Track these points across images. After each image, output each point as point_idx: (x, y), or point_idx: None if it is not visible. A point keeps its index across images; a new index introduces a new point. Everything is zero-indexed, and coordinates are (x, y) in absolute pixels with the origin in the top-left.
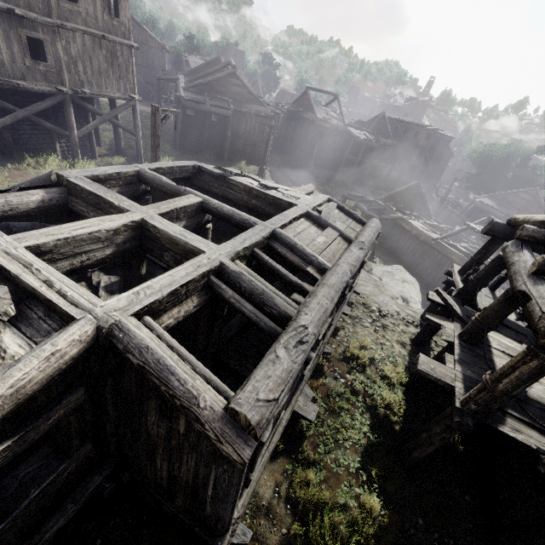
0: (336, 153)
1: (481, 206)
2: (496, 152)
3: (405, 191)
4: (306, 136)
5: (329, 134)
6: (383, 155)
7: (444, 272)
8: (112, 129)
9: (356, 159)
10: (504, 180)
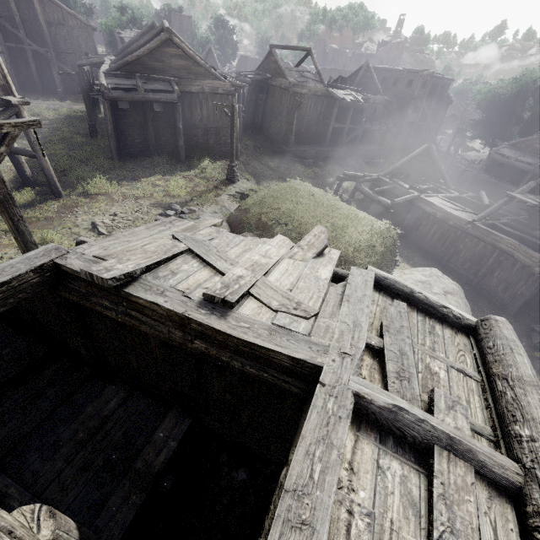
0: (319, 123)
1: (502, 160)
2: (505, 89)
3: (413, 159)
4: (280, 109)
5: (308, 101)
6: (374, 115)
7: (490, 265)
8: (28, 145)
9: (344, 127)
10: (517, 121)
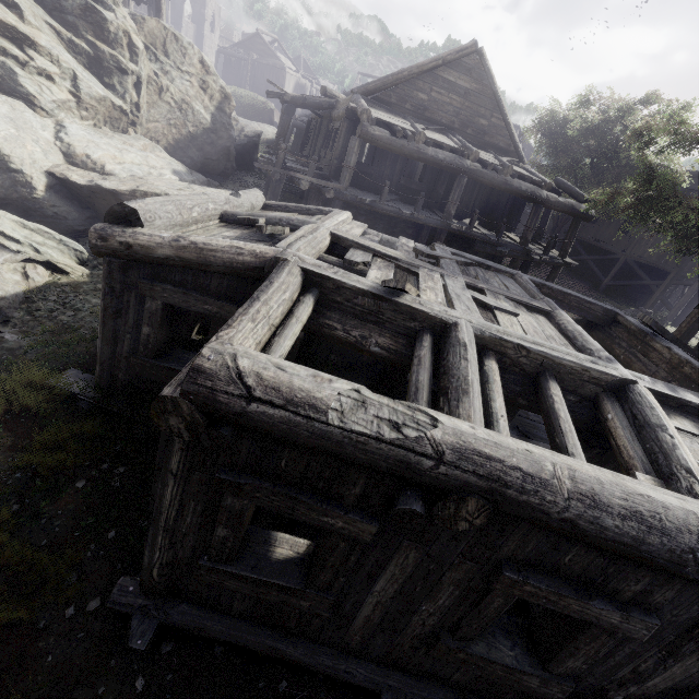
0: None
1: None
2: None
3: None
4: None
5: None
6: None
7: None
8: None
9: None
10: None
